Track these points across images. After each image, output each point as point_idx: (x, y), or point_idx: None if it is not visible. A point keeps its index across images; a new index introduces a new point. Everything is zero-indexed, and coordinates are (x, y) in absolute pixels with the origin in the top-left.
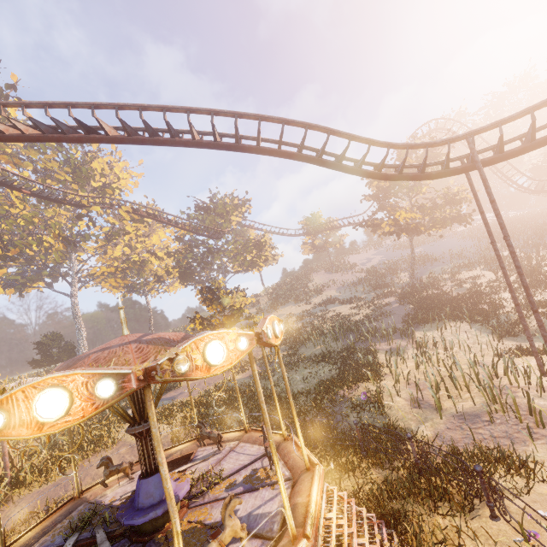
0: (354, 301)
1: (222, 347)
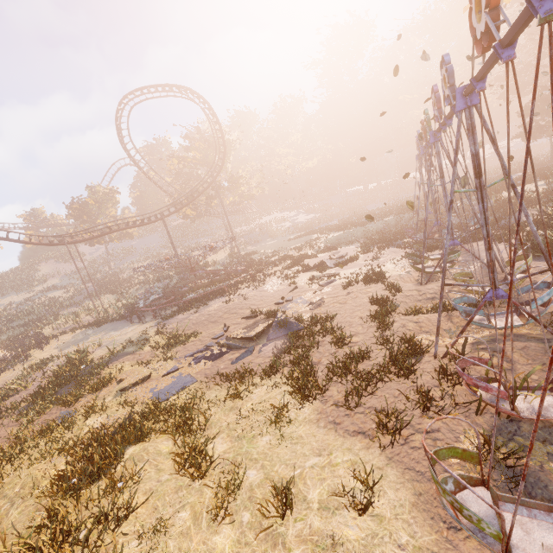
0: (69, 287)
1: None
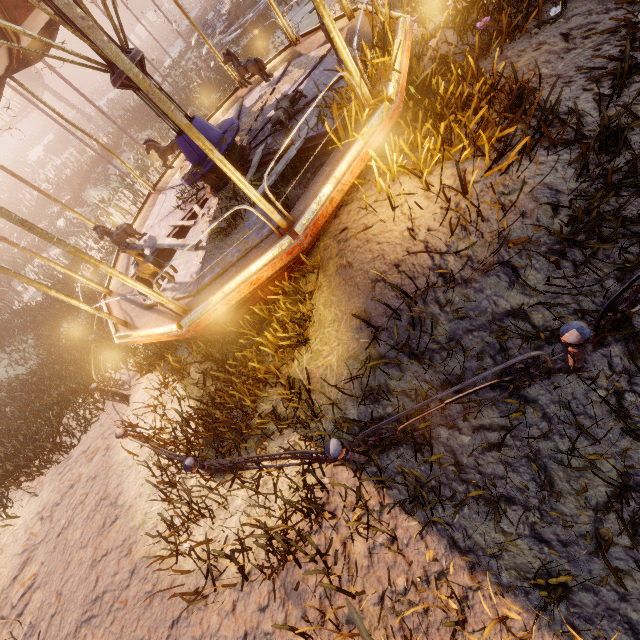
0: None
1: None
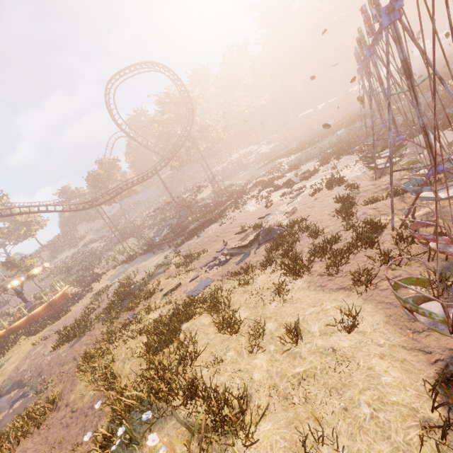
0: (101, 238)
1: (37, 270)
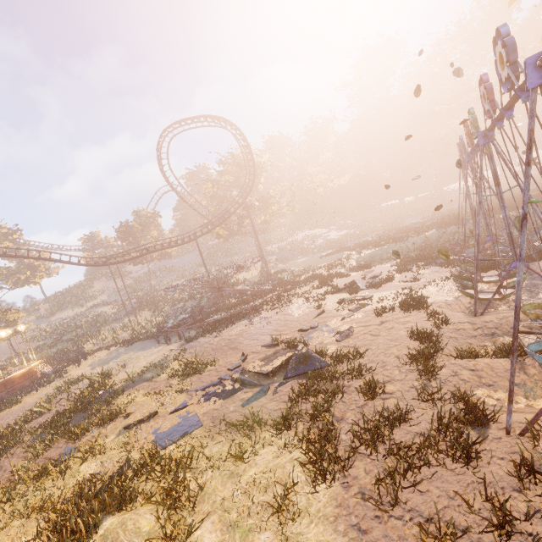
0: (114, 303)
1: (5, 332)
